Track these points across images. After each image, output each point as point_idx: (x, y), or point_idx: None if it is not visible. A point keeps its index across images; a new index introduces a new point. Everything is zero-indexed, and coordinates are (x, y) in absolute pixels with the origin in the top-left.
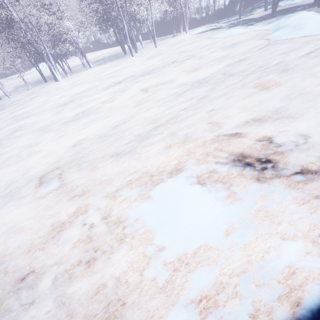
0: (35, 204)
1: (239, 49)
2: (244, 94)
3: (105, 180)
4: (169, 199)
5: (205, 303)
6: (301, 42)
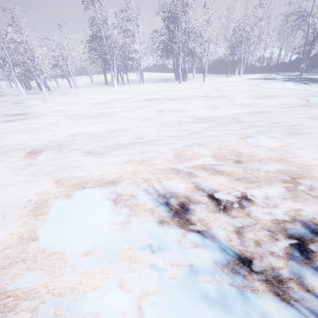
0: (10, 164)
1: (271, 102)
2: (233, 142)
3: (62, 168)
4: (79, 201)
5: (10, 301)
6: None
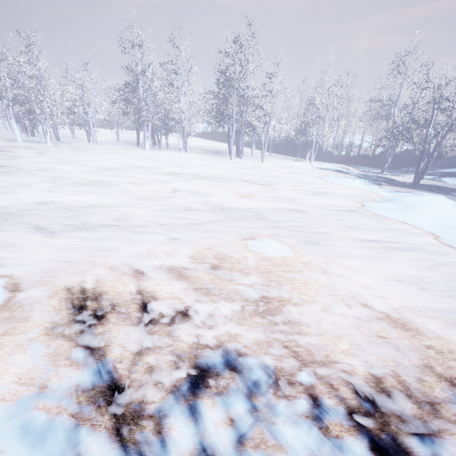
0: None
1: (320, 200)
2: (231, 242)
3: None
4: None
5: None
6: (389, 226)
